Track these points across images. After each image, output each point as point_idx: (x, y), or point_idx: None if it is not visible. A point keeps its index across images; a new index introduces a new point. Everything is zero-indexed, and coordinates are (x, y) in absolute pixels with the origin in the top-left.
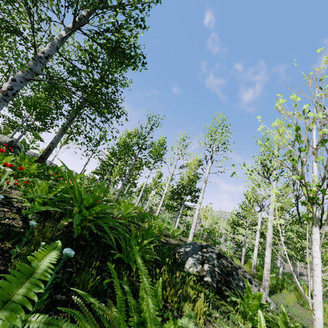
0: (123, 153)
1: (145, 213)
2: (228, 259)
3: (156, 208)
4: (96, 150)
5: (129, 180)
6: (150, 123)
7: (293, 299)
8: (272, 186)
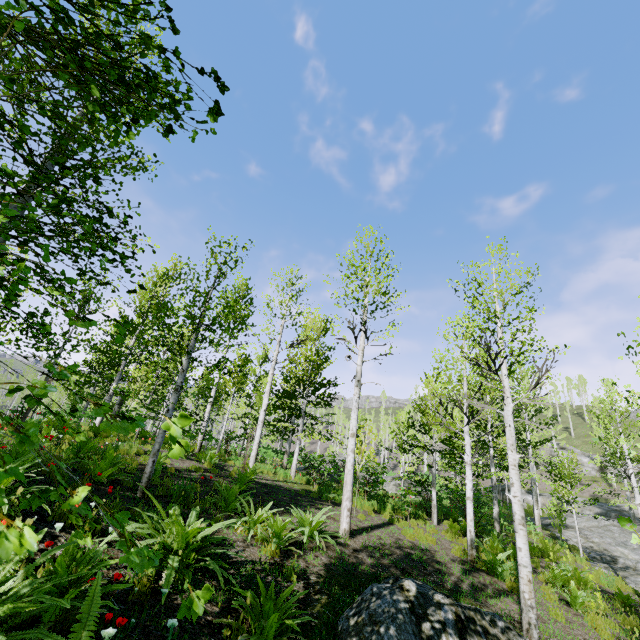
0: (153, 344)
1: (231, 492)
2: (477, 621)
3: (248, 448)
4: (76, 334)
5: (173, 380)
6: (216, 259)
7: (554, 598)
8: (504, 386)
